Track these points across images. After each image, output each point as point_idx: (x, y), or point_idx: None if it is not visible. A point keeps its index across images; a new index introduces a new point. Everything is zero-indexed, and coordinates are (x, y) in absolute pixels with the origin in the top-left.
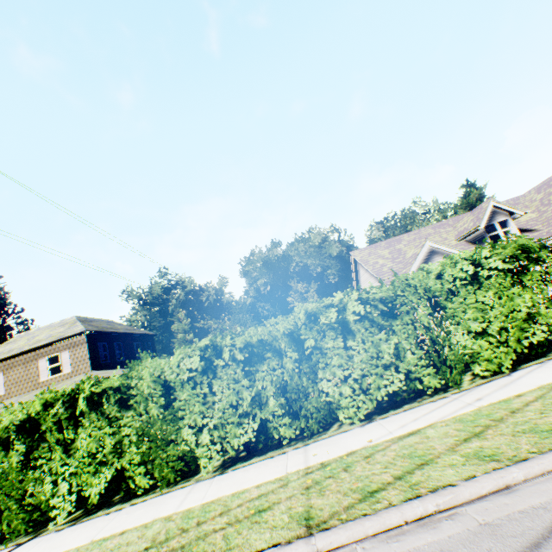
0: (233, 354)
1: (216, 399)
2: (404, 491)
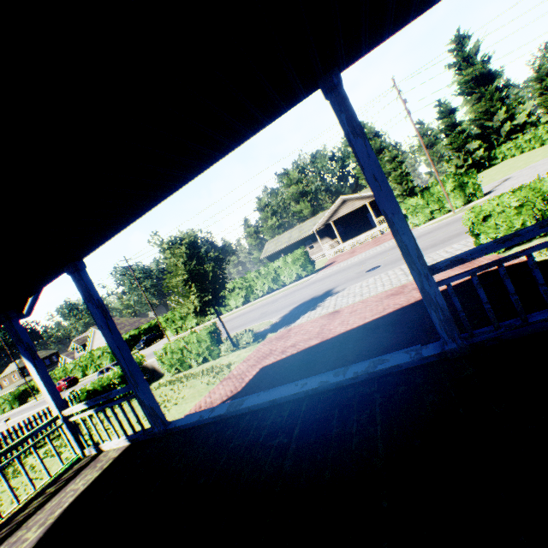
0: None
1: None
2: None
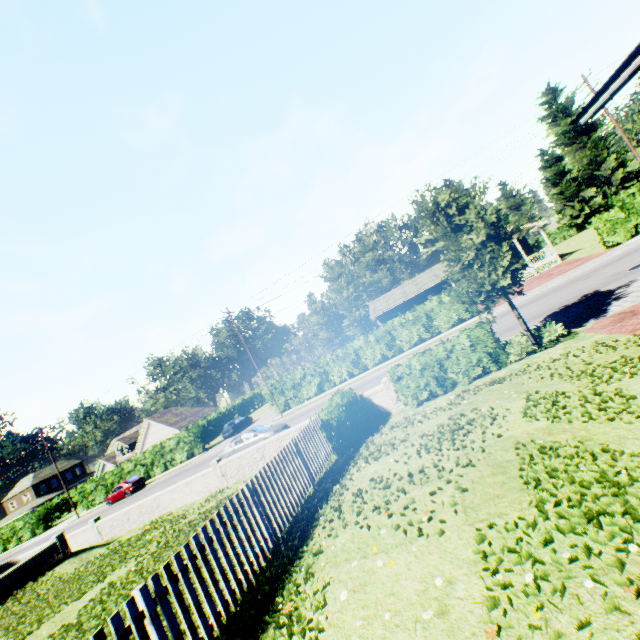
0: None
1: None
2: None
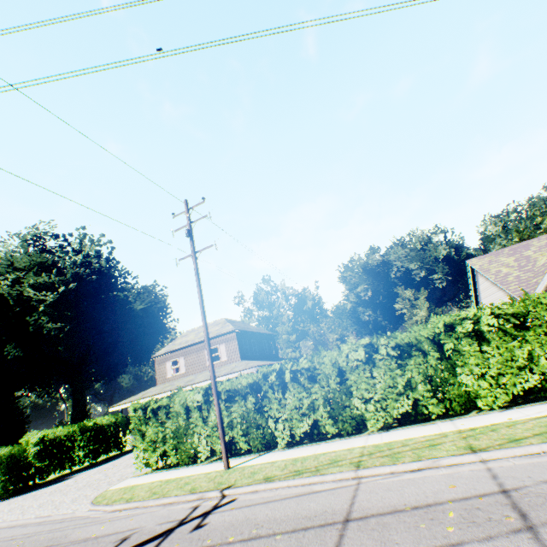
0: (386, 351)
1: (376, 381)
2: (540, 439)
